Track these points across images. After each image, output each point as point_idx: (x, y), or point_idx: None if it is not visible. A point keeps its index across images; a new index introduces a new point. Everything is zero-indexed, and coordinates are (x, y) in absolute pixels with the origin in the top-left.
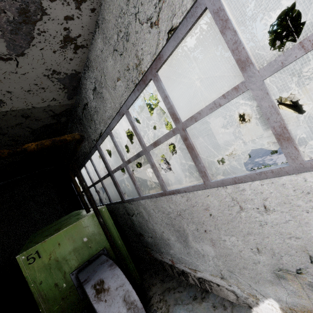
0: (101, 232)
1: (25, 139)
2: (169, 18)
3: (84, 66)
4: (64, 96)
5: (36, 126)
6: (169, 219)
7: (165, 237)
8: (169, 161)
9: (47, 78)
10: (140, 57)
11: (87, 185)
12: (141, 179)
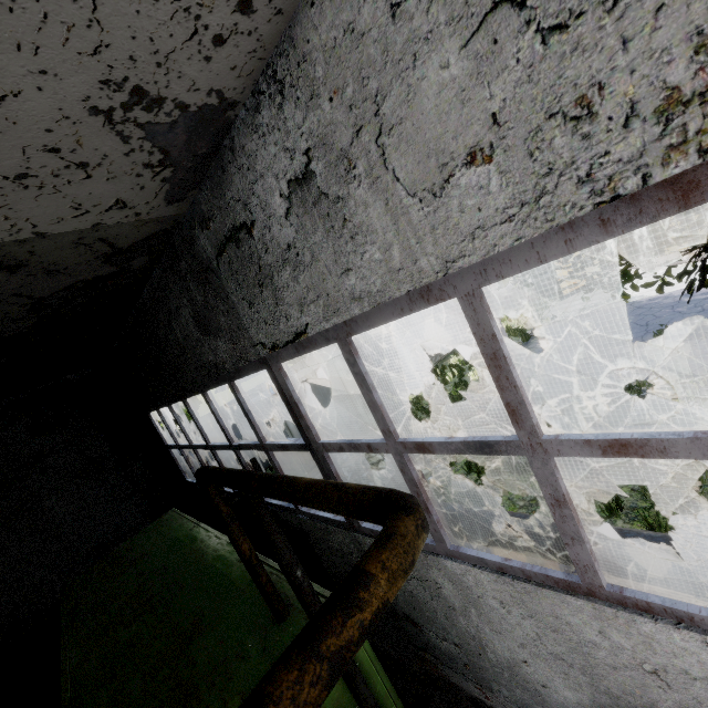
0: (344, 701)
1: (9, 325)
2: None
3: (260, 78)
4: (156, 191)
5: (49, 290)
6: (581, 657)
7: (526, 675)
8: (380, 338)
9: (102, 125)
10: None
11: (207, 439)
12: (321, 389)
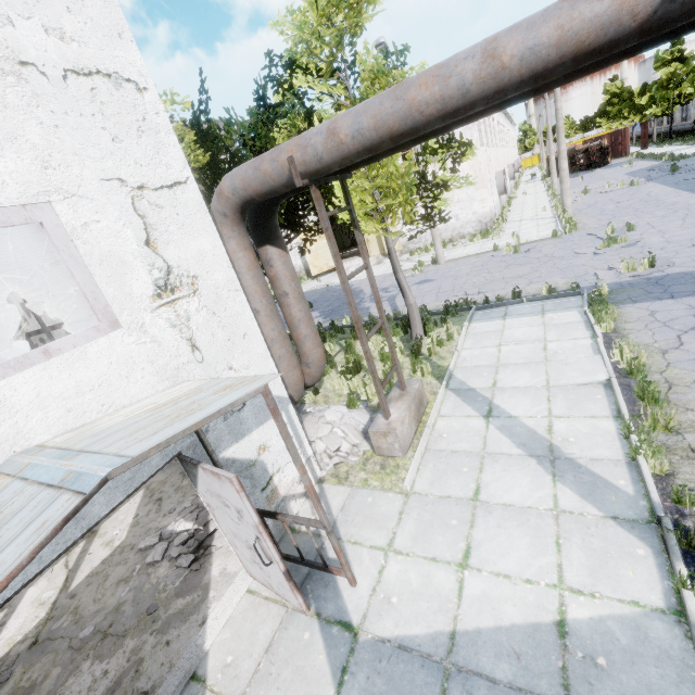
0: None
1: None
2: (42, 252)
3: None
4: None
5: None
6: None
7: None
8: None
9: None
10: (23, 257)
11: None
12: None
